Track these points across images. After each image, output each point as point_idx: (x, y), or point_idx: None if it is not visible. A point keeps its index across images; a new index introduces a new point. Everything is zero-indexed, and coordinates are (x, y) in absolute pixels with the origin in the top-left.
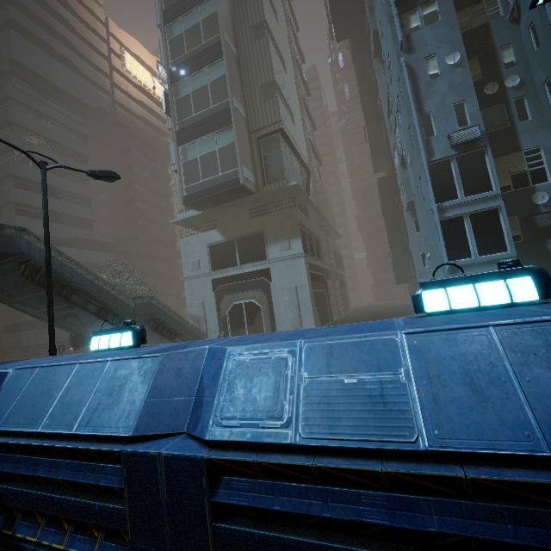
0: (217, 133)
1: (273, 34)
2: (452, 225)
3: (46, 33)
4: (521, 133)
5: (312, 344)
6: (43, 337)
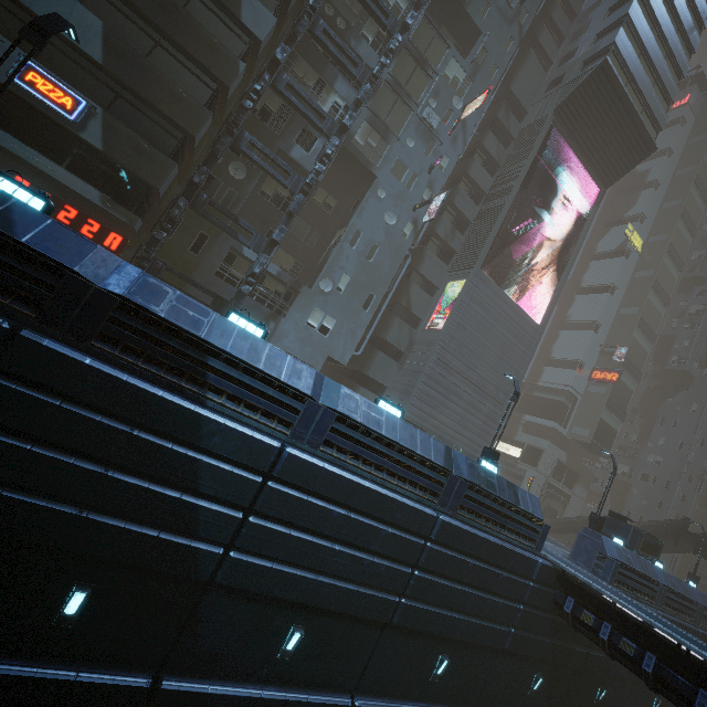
0: (615, 419)
1: None
2: None
3: None
4: None
5: None
6: None
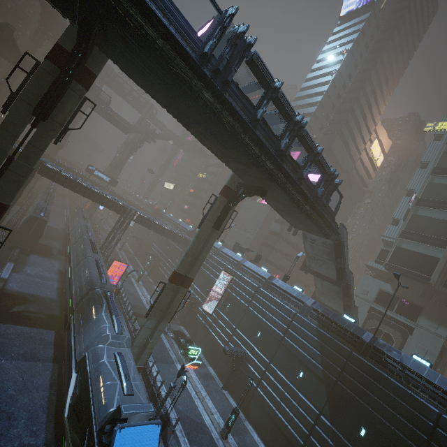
0: (429, 247)
1: None
2: None
3: (349, 134)
4: None
5: None
6: (269, 269)
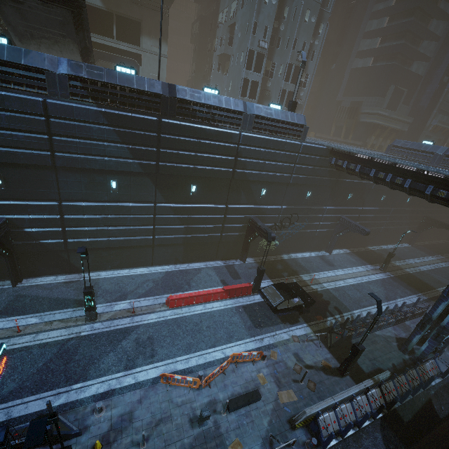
0: None
1: None
2: (246, 81)
3: None
4: (275, 53)
5: (264, 106)
6: None
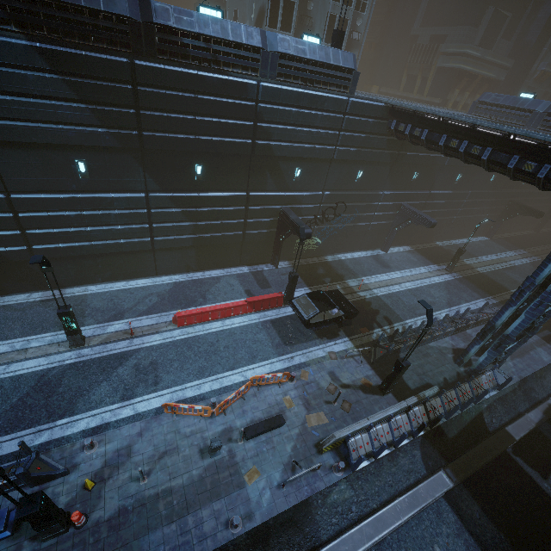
0: None
1: None
2: (275, 1)
3: None
4: None
5: (293, 39)
6: None
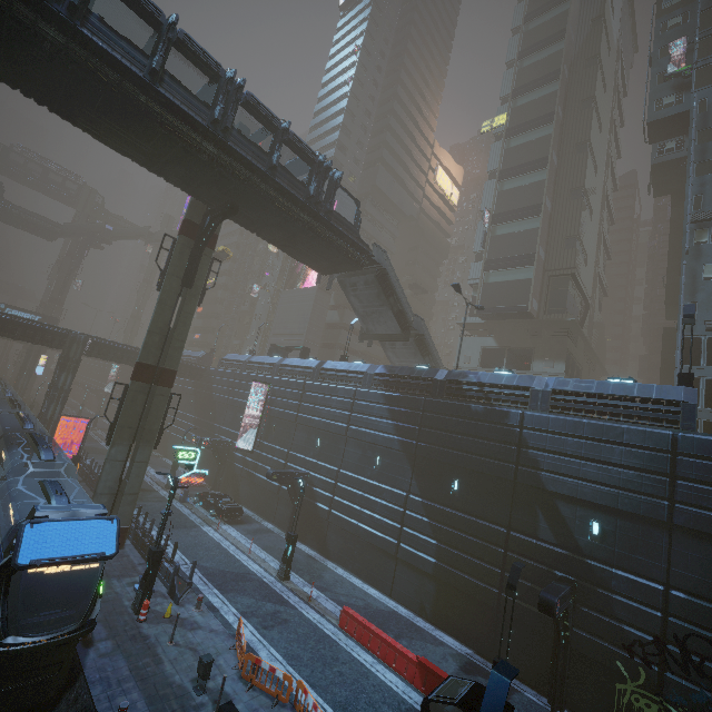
0: (518, 269)
1: (588, 193)
2: None
3: (397, 163)
4: None
5: (577, 379)
6: None
